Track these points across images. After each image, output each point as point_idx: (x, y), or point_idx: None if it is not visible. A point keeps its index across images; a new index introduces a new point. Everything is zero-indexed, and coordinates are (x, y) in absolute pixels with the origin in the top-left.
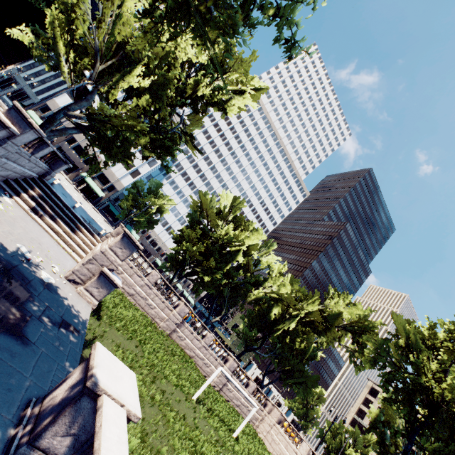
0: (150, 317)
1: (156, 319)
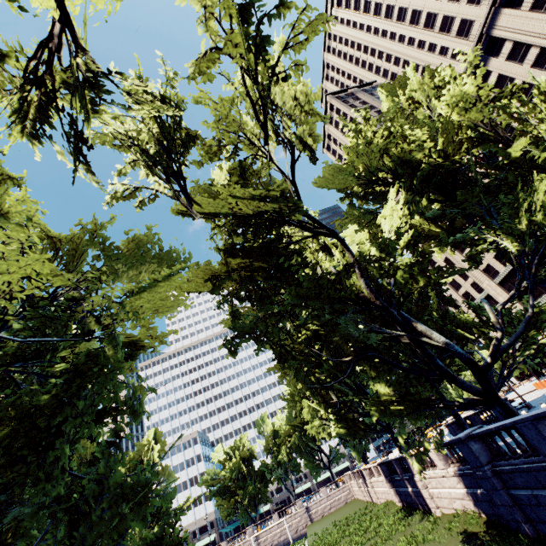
0: None
1: None
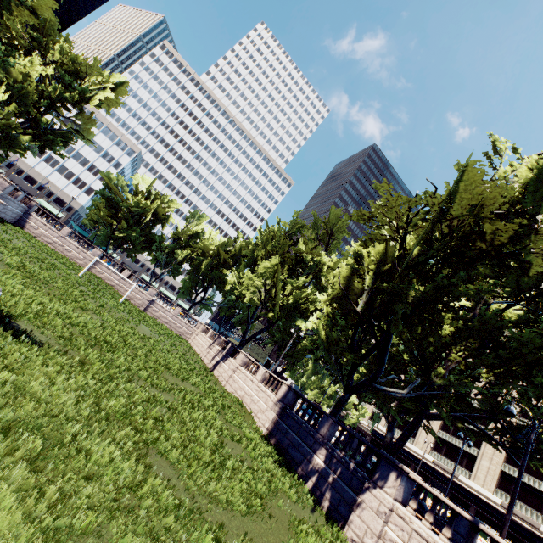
0: (70, 258)
1: (75, 259)
